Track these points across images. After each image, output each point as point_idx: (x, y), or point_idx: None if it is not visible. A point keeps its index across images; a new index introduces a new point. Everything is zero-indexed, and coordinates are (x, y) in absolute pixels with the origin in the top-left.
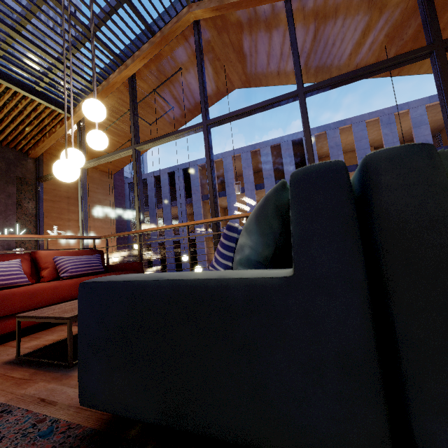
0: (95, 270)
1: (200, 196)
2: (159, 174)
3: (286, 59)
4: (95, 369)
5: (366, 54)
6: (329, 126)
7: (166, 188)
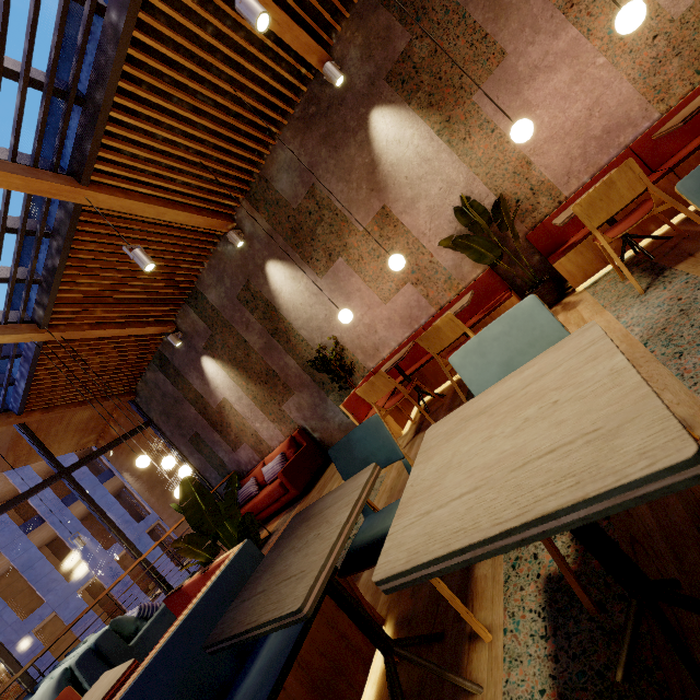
0: None
1: None
2: None
3: None
4: None
5: None
6: None
7: None
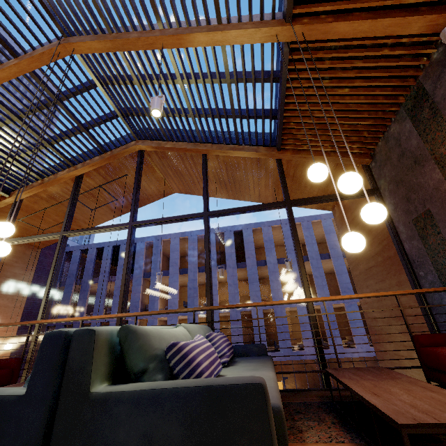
0: None
1: (142, 273)
2: (103, 246)
3: (211, 182)
4: None
5: (264, 190)
6: (264, 223)
7: (108, 261)
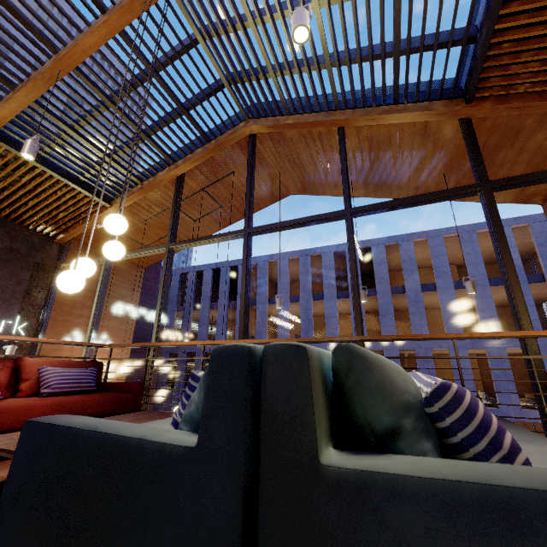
0: (85, 388)
1: None
2: (203, 269)
3: None
4: (9, 524)
5: (425, 178)
6: (402, 237)
7: (208, 286)
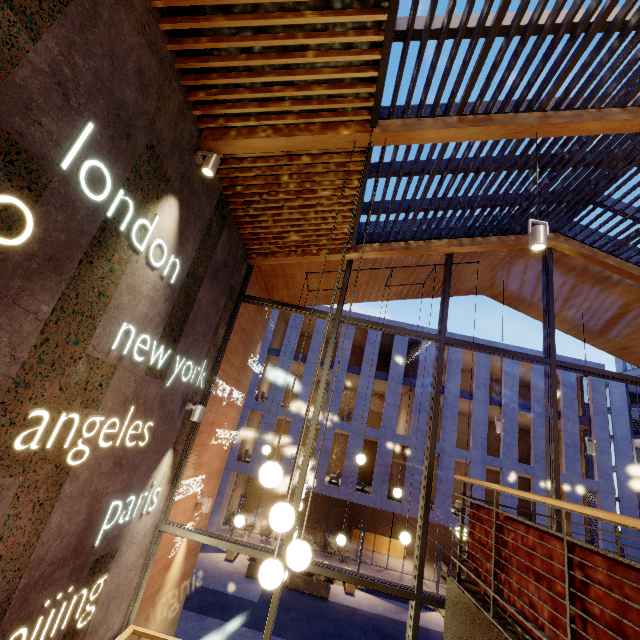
0: None
1: (268, 347)
2: None
3: (573, 309)
4: None
5: None
6: (454, 336)
7: None
